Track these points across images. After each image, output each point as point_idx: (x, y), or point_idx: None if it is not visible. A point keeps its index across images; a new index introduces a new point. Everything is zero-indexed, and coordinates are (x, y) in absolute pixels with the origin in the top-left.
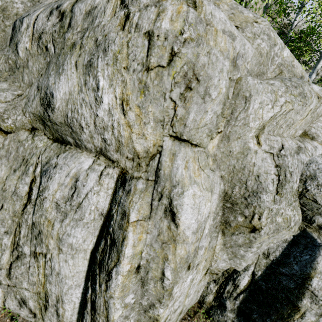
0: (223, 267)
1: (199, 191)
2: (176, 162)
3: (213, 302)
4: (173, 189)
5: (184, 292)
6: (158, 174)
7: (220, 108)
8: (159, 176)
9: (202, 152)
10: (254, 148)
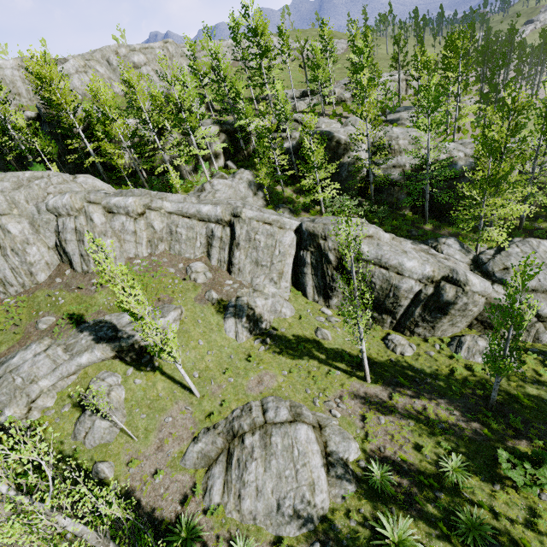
0: (53, 244)
1: (13, 224)
2: (2, 220)
3: (60, 257)
4: (5, 226)
5: (38, 254)
6: (0, 225)
7: (7, 203)
8: (1, 226)
9: (12, 215)
10: (28, 206)
